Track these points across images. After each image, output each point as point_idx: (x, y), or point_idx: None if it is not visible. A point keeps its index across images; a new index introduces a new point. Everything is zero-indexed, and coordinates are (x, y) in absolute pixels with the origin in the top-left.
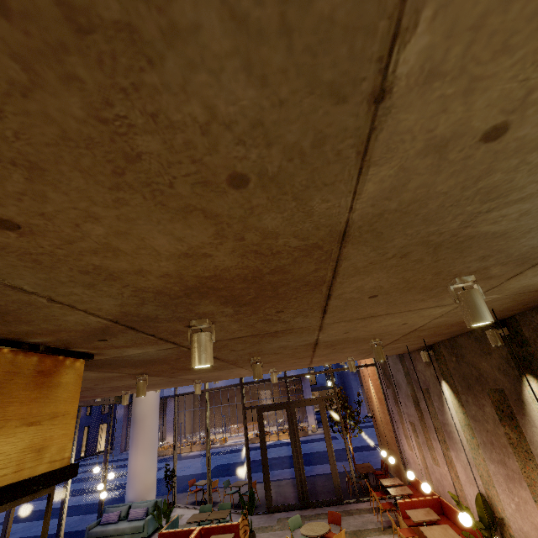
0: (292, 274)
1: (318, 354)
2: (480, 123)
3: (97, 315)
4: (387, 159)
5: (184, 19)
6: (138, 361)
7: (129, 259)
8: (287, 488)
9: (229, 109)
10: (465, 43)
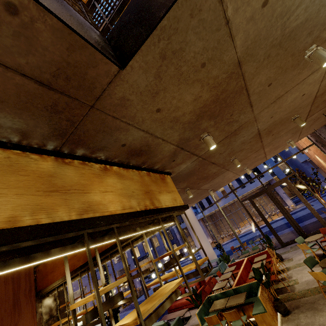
0: (229, 90)
1: (265, 143)
2: (258, 6)
3: (172, 144)
4: (238, 32)
5: (188, 40)
6: (184, 175)
7: (181, 110)
8: (289, 235)
9: (198, 49)
10: (240, 0)
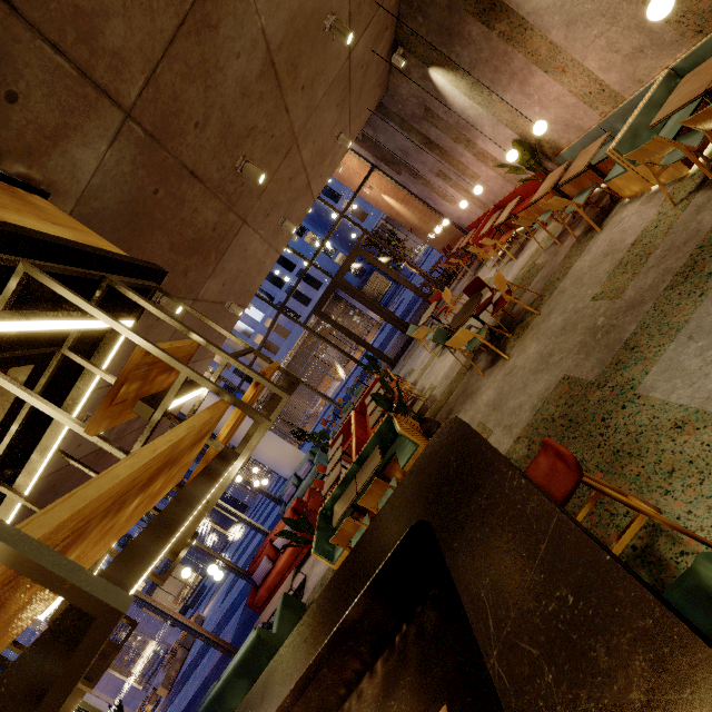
0: None
1: (297, 125)
2: None
3: None
4: None
5: None
6: (116, 217)
7: None
8: (395, 348)
9: None
10: None
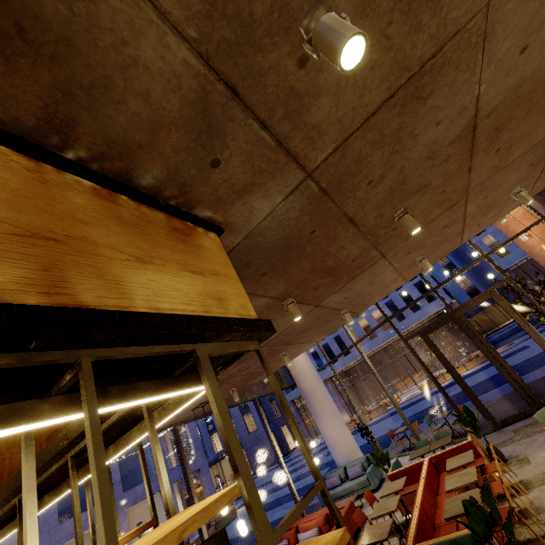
0: None
1: (474, 182)
2: None
3: (174, 26)
4: None
5: None
6: (272, 248)
7: None
8: (502, 404)
9: None
10: None
